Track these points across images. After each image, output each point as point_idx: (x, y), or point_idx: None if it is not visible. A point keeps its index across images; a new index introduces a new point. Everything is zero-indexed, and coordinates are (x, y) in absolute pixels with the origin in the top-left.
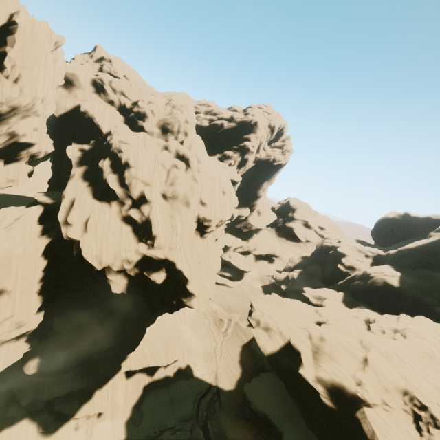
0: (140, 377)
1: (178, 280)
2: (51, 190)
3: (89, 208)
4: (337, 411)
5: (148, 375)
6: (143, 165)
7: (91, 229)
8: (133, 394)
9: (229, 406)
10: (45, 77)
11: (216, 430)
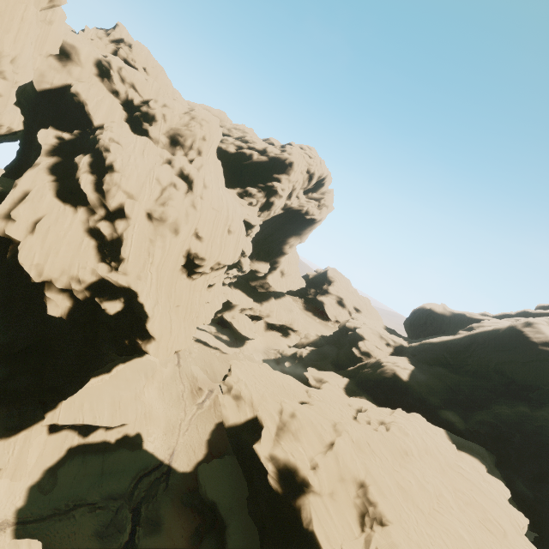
0: (68, 435)
1: (137, 316)
2: (7, 177)
3: (46, 207)
4: (281, 494)
5: (80, 434)
6: (132, 173)
7: (40, 231)
8: (51, 454)
9: (178, 491)
10: (20, 32)
11: (151, 515)
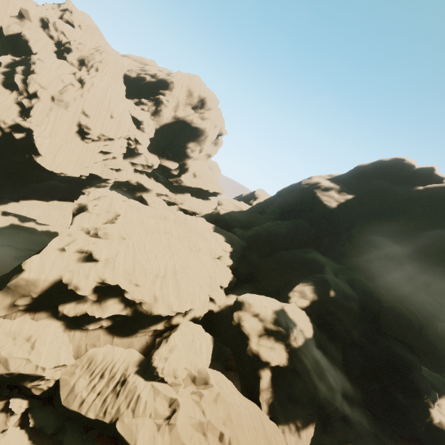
0: (12, 218)
1: (33, 143)
2: None
3: None
4: (74, 214)
5: (19, 220)
6: (44, 75)
7: None
8: (1, 223)
9: None
10: None
11: None
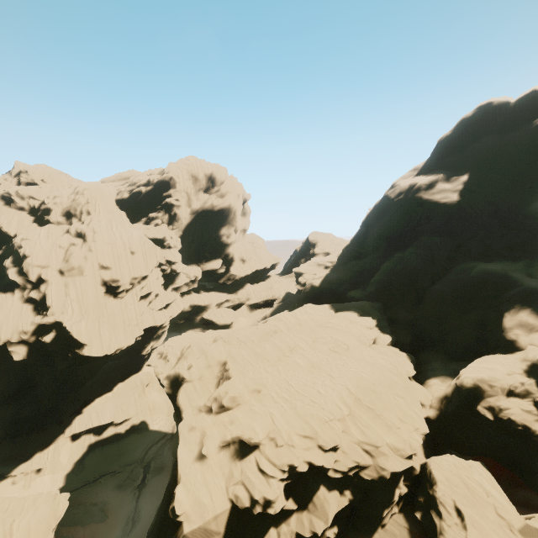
0: (86, 437)
1: (68, 336)
2: None
3: None
4: (171, 394)
5: (95, 435)
6: (38, 252)
7: None
8: (77, 452)
9: None
10: None
11: (158, 465)
